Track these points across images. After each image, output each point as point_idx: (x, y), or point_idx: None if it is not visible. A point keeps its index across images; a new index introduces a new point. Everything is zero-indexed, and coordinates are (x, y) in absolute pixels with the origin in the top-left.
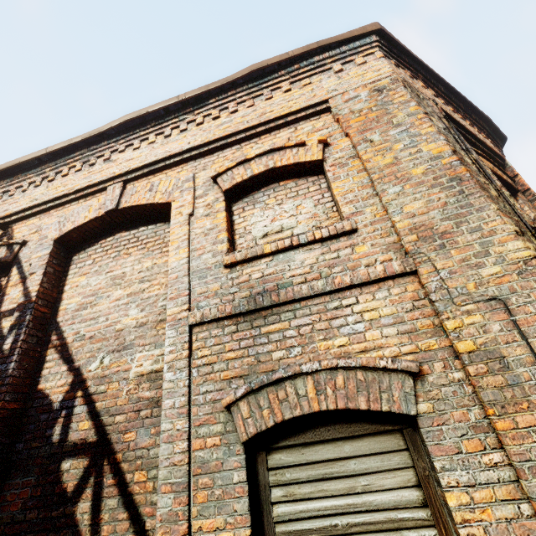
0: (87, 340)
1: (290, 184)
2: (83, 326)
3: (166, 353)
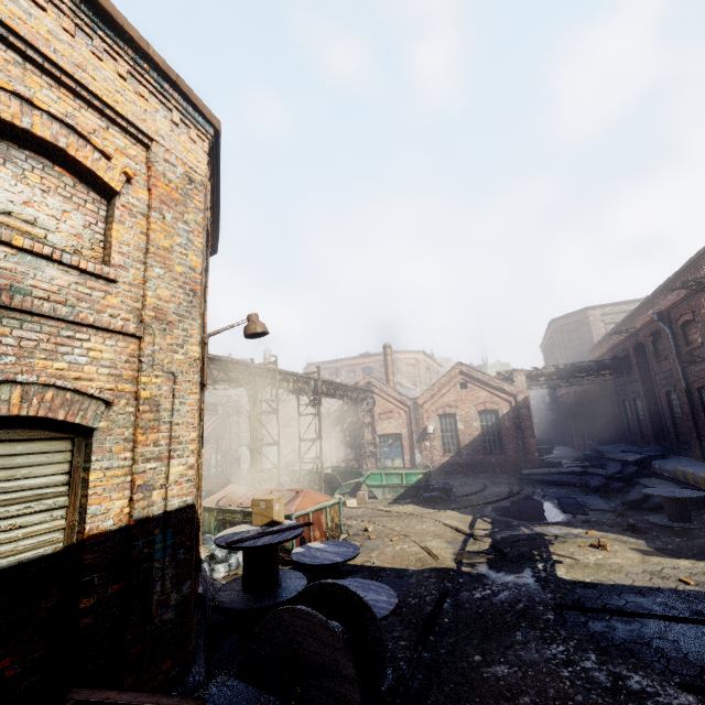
0: None
1: (68, 179)
2: None
3: None
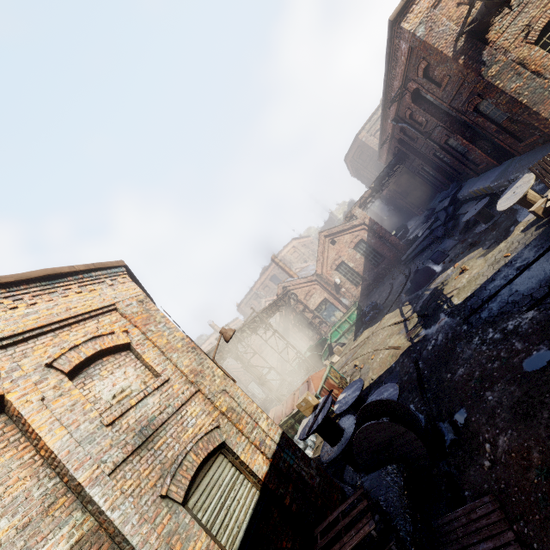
0: None
1: (111, 359)
2: None
3: (102, 505)
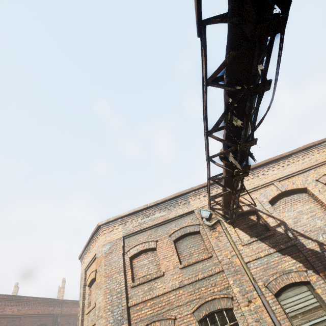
0: (309, 231)
1: None
2: (302, 228)
3: None
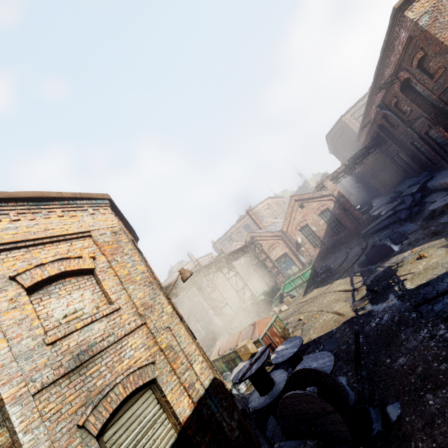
0: None
1: (73, 280)
2: None
3: (17, 425)
